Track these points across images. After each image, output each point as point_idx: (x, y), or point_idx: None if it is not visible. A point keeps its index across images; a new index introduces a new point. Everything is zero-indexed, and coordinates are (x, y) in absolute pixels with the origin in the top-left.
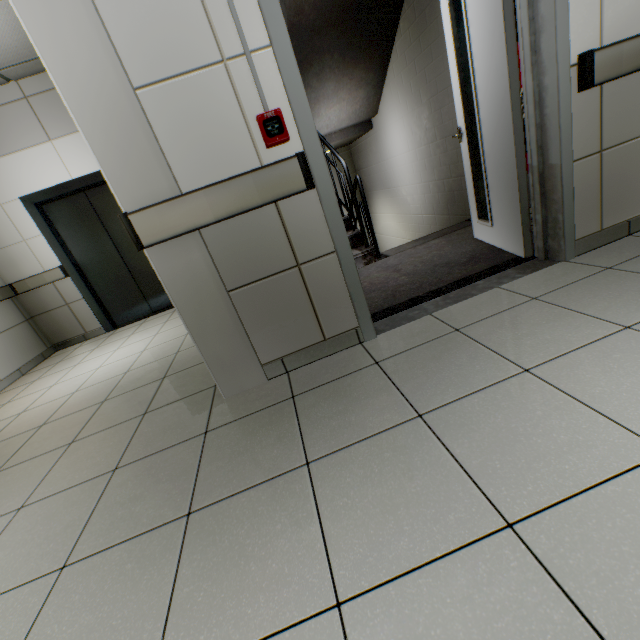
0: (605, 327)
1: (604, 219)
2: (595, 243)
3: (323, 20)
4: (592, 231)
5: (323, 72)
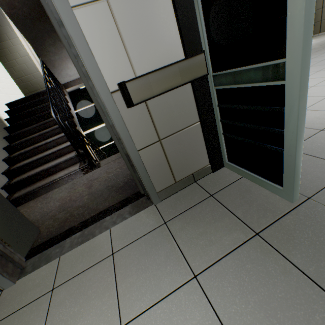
0: (112, 321)
1: (176, 176)
2: (173, 190)
3: (37, 12)
4: (170, 184)
5: (56, 43)
